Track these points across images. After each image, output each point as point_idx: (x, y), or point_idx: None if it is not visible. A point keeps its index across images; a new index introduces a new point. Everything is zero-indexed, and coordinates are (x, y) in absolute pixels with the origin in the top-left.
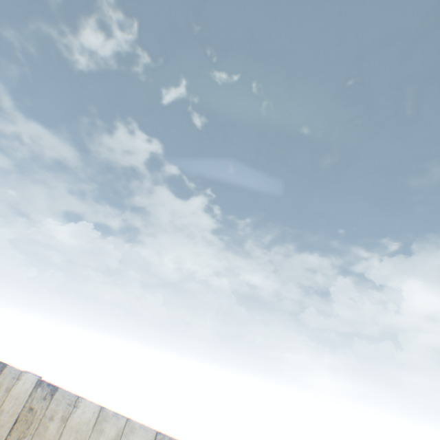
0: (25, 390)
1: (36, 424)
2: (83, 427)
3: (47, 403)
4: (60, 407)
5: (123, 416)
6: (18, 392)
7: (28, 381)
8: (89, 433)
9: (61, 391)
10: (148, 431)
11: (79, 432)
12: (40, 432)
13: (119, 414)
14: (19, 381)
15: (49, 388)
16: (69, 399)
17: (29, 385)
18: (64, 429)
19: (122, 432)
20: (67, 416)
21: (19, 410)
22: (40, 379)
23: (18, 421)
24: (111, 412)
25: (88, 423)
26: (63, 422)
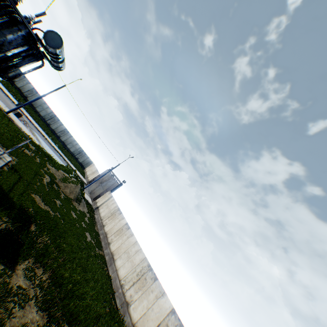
0: (165, 307)
1: None
2: None
3: None
4: None
5: None
6: (161, 304)
7: (167, 302)
8: None
9: None
10: None
11: None
12: None
13: None
14: (162, 296)
15: (178, 321)
16: None
17: (167, 305)
18: None
19: None
20: None
21: (160, 318)
22: (174, 308)
23: (159, 326)
24: None
25: None
26: None
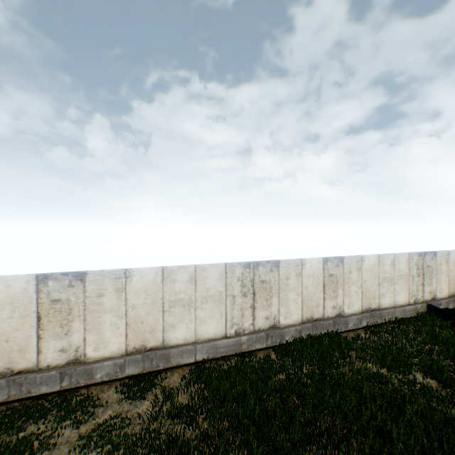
0: (316, 269)
1: (341, 280)
2: (372, 267)
3: (341, 268)
4: (352, 265)
5: (391, 254)
6: (311, 272)
7: (314, 263)
8: (377, 268)
9: (347, 258)
10: (404, 254)
11: (371, 270)
12: (347, 282)
13: (389, 254)
14: (305, 266)
15: (336, 260)
16: (356, 259)
17: (317, 265)
18: (362, 273)
19: (393, 260)
20: (360, 267)
21: (321, 281)
22: (325, 258)
23: (325, 286)
24: (384, 255)
25: (374, 265)
26: (359, 271)
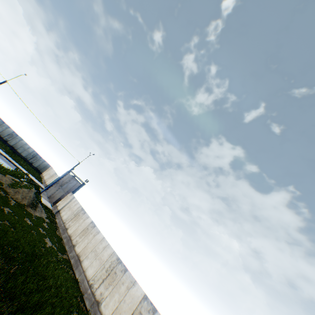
0: (137, 295)
1: None
2: None
3: None
4: None
5: None
6: (133, 294)
7: (139, 290)
8: None
9: (158, 314)
10: None
11: None
12: None
13: None
14: (134, 286)
15: (151, 305)
16: None
17: (139, 293)
18: None
19: None
20: None
21: (133, 308)
22: (146, 294)
23: None
24: None
25: None
26: None
